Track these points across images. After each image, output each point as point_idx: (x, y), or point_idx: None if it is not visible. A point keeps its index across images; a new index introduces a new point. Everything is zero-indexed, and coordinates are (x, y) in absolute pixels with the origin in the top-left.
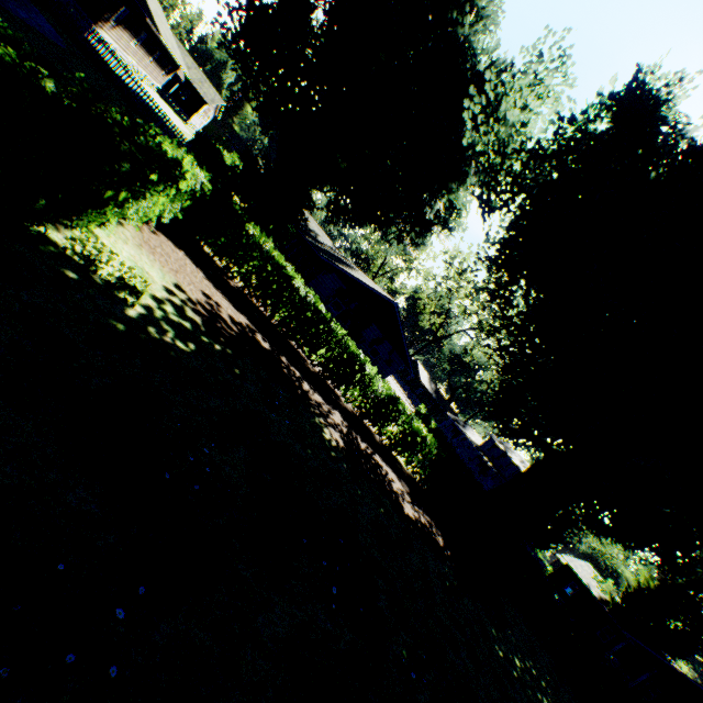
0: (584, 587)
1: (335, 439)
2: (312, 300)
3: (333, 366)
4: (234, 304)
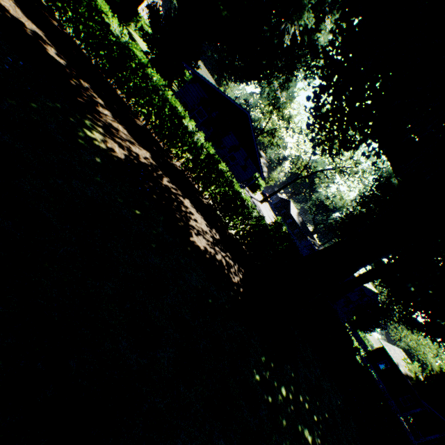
0: (394, 365)
1: (109, 147)
2: (129, 44)
3: (154, 119)
4: (30, 17)
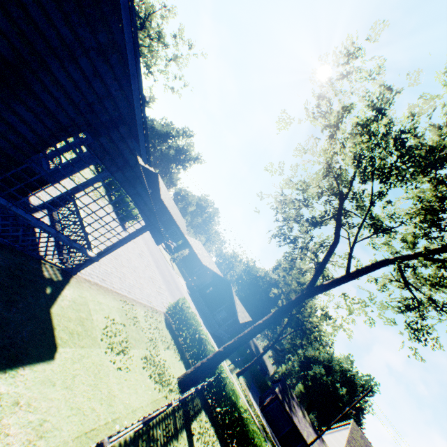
0: None
1: None
2: None
3: None
4: None
